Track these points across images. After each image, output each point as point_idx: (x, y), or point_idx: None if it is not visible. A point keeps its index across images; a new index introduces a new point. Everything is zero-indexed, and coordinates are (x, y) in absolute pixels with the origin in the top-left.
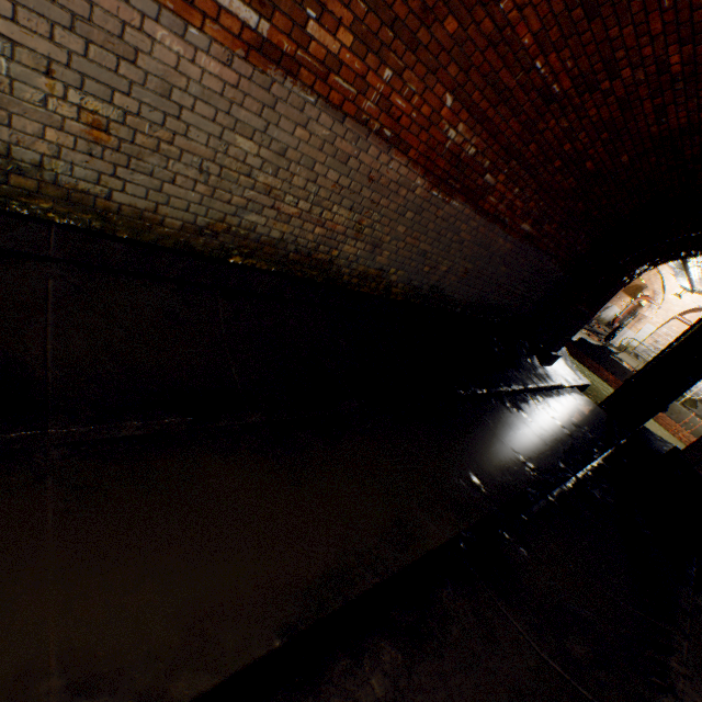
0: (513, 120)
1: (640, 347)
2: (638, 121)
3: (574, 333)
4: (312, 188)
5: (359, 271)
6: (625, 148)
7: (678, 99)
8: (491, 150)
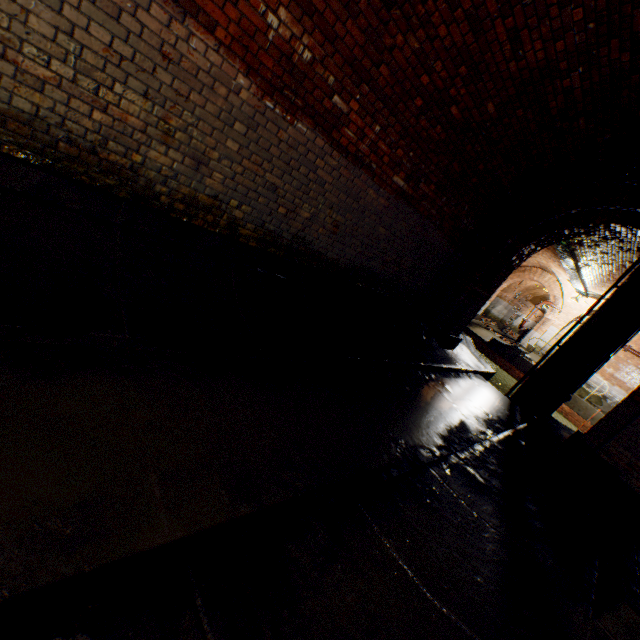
0: (352, 23)
1: (546, 347)
2: (495, 52)
3: (472, 316)
4: (68, 43)
5: (183, 194)
6: (489, 93)
7: (530, 20)
8: (334, 62)
